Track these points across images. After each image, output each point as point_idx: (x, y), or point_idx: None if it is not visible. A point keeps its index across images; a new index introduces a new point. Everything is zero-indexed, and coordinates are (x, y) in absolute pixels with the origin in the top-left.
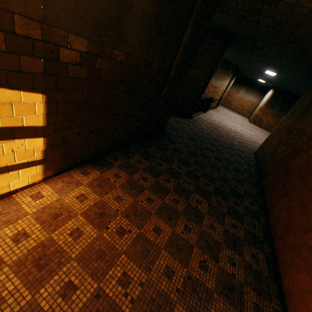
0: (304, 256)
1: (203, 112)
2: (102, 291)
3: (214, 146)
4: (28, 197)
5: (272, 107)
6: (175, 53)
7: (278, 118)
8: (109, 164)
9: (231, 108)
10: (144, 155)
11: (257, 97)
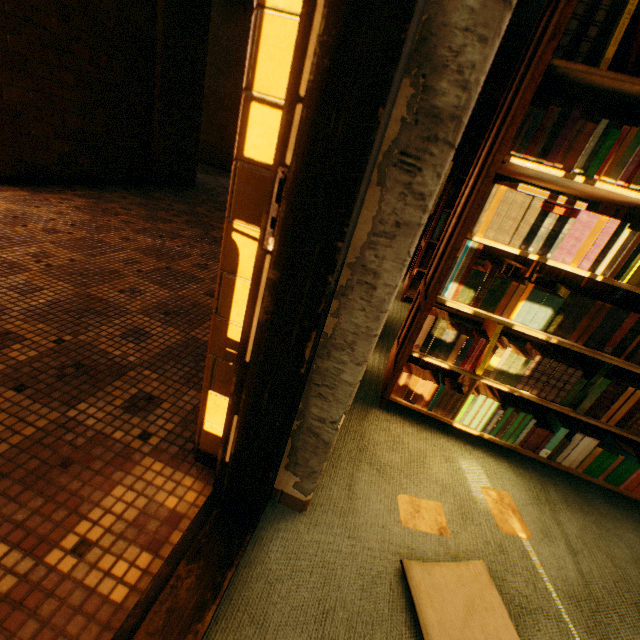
0: None
1: None
2: None
3: None
4: None
5: None
6: (150, 5)
7: None
8: (56, 192)
9: None
10: (139, 196)
11: None
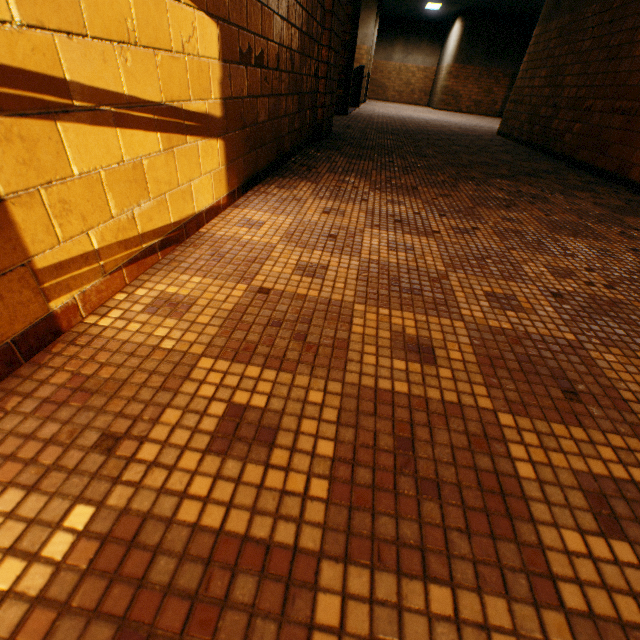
0: None
1: (353, 108)
2: (553, 290)
3: (433, 136)
4: (234, 228)
5: (469, 59)
6: None
7: (486, 79)
8: (309, 173)
9: (389, 99)
10: (348, 157)
11: (430, 53)
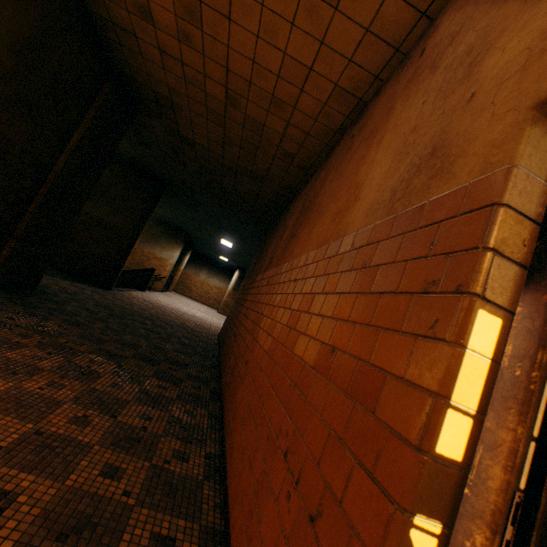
0: (243, 373)
1: (139, 290)
2: None
3: (151, 320)
4: None
5: None
6: (59, 148)
7: None
8: None
9: (193, 297)
10: None
11: (224, 281)
